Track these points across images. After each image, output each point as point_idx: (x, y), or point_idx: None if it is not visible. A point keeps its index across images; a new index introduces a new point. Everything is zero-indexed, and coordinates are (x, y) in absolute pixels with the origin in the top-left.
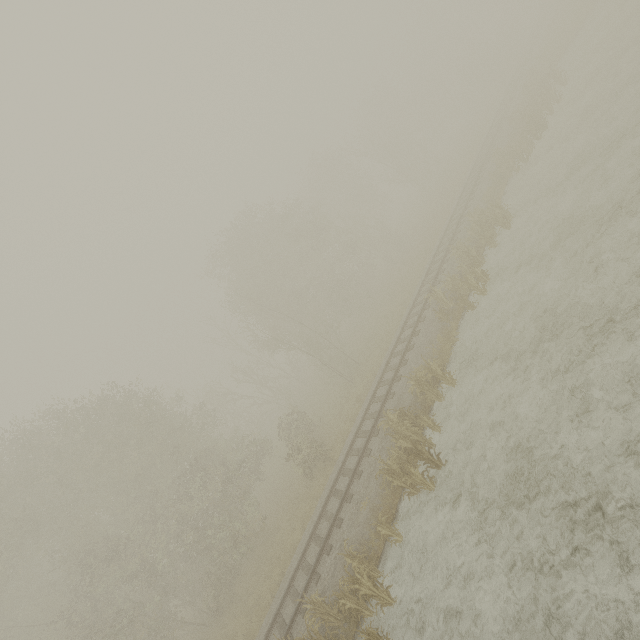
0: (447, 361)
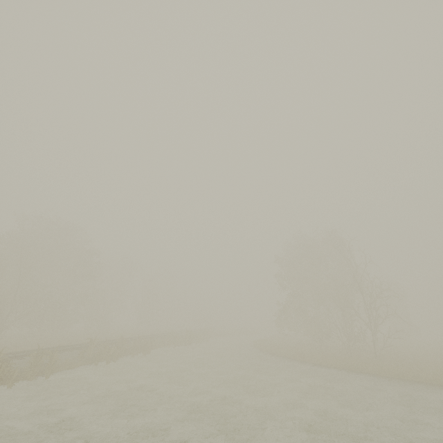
0: (56, 371)
